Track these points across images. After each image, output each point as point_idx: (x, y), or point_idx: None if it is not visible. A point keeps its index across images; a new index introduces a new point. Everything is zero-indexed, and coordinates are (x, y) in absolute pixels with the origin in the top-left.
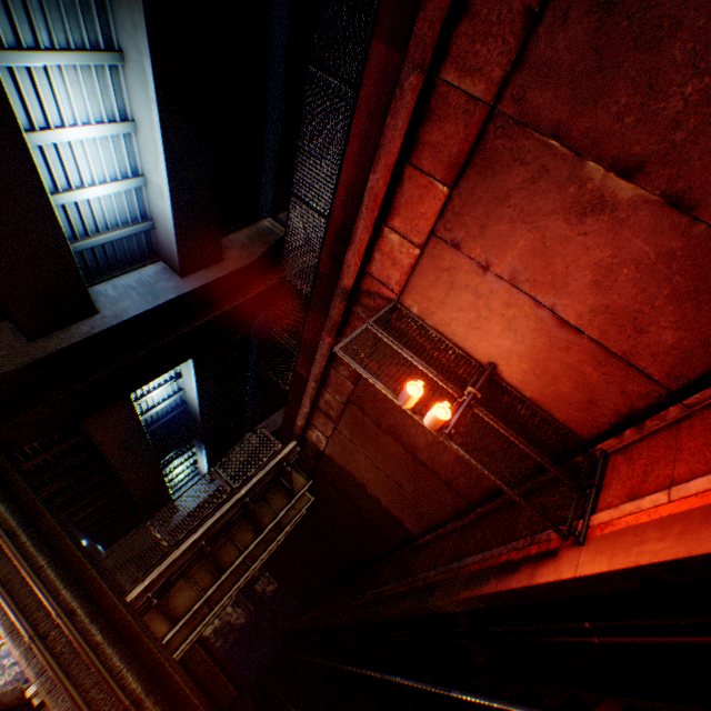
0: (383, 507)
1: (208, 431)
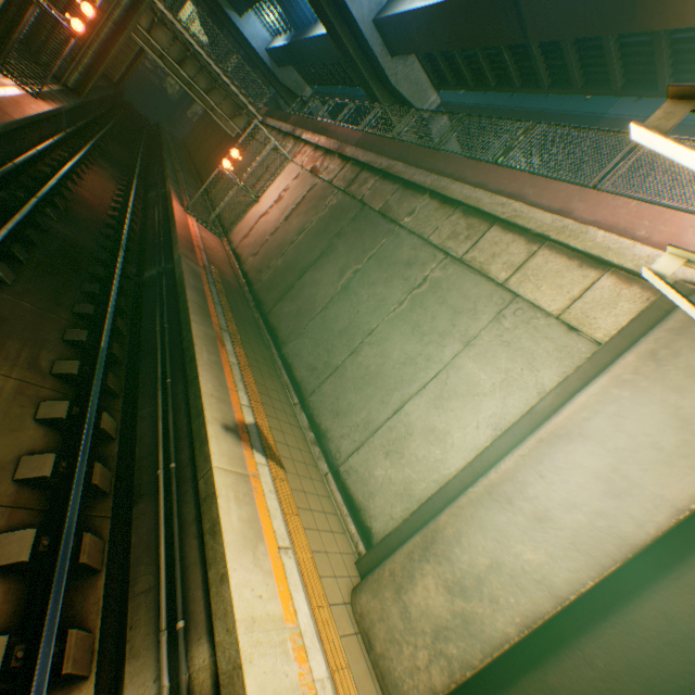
0: (224, 178)
1: (298, 47)
